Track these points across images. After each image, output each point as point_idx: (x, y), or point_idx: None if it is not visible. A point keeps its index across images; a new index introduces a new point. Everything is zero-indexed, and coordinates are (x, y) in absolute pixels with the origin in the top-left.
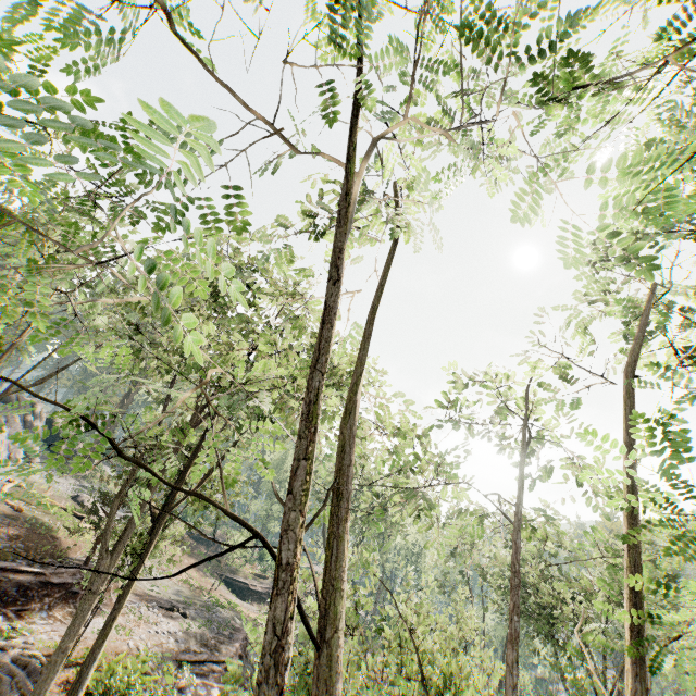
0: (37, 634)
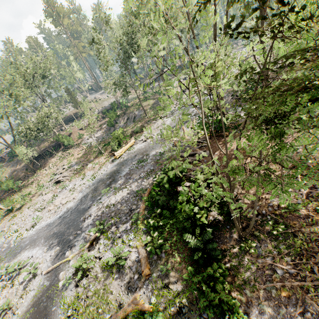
0: None
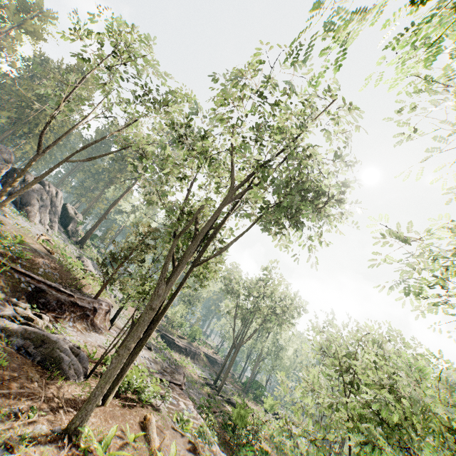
0: (69, 336)
